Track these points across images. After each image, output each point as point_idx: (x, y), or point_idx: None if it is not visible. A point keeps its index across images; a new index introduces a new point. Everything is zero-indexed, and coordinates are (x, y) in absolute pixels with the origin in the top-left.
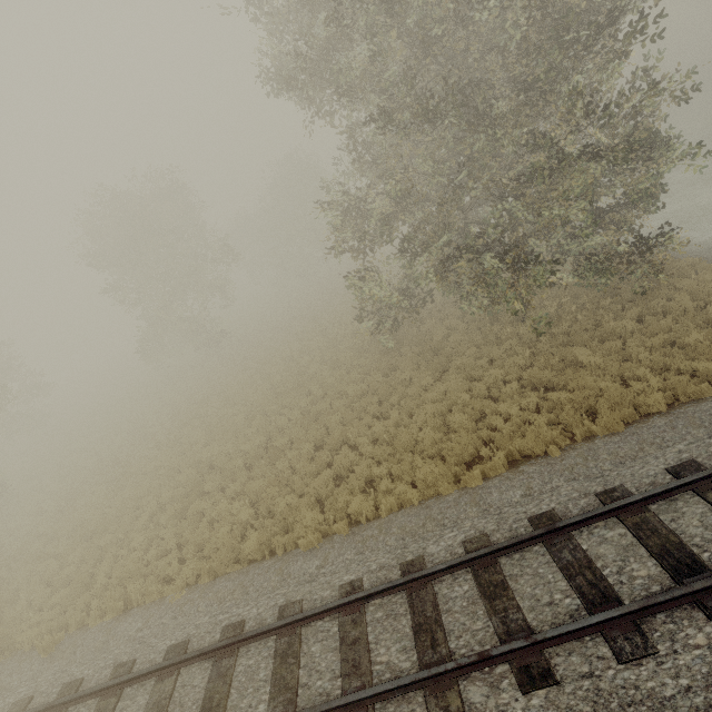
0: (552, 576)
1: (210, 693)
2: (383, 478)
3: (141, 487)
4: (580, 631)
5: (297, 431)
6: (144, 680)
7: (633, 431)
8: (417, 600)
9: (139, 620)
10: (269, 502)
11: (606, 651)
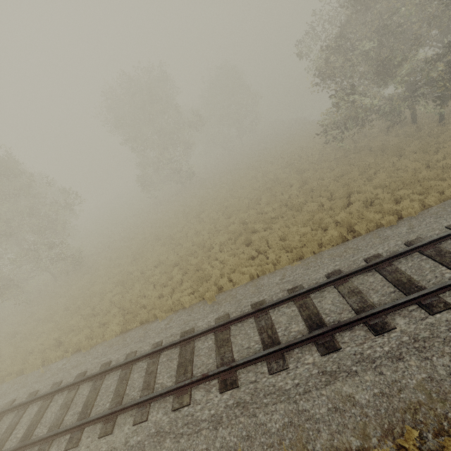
0: None
1: (394, 279)
2: (413, 193)
3: (199, 238)
4: None
5: (304, 196)
6: (324, 288)
7: None
8: None
9: (275, 276)
10: (320, 222)
11: None
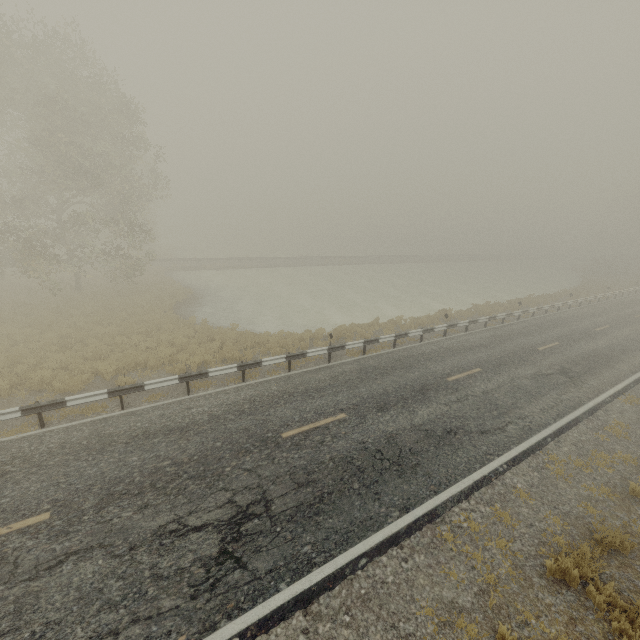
0: None
1: None
2: None
3: None
4: None
5: None
6: None
7: None
8: None
9: None
10: None
11: None
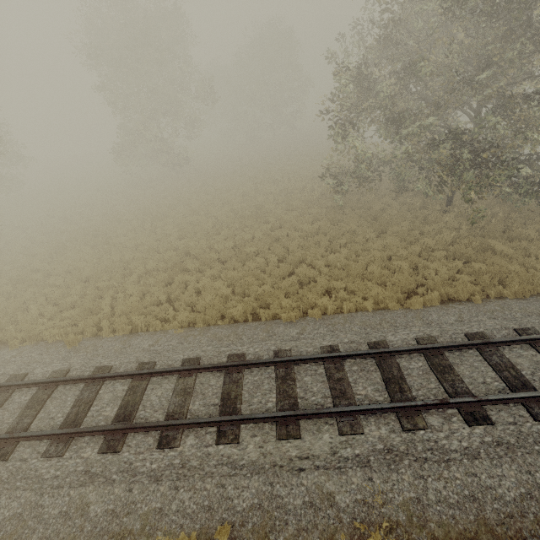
0: (484, 369)
1: (227, 390)
2: (342, 290)
3: (128, 255)
4: (508, 400)
5: (262, 245)
6: (168, 375)
7: (536, 299)
8: (385, 364)
9: (150, 339)
10: (246, 287)
11: (525, 413)
